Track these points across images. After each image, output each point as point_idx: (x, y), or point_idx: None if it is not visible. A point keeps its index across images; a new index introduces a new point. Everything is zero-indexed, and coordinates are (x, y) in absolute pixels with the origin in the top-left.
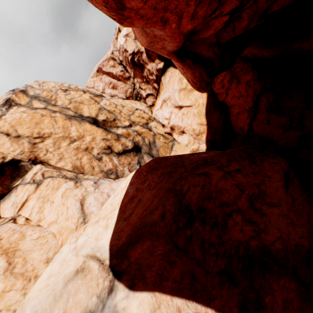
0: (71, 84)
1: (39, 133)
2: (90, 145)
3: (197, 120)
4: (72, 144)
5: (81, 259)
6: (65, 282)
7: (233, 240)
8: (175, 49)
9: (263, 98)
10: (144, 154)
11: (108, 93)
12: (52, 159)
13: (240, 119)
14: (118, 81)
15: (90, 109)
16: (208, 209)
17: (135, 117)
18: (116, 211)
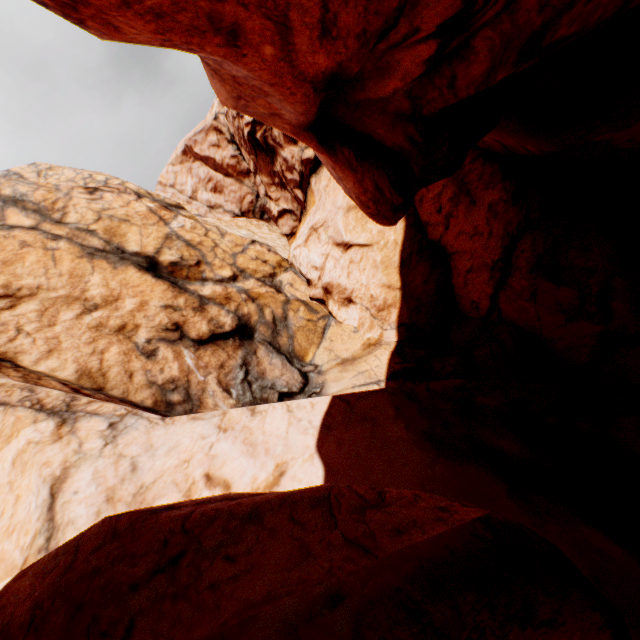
0: (113, 177)
1: (9, 286)
2: (131, 318)
3: (381, 277)
4: (88, 315)
5: None
6: None
7: None
8: (302, 119)
9: (525, 242)
10: (259, 344)
11: (203, 199)
12: (28, 352)
13: (473, 283)
14: (226, 178)
15: (145, 236)
16: None
17: (247, 259)
18: None
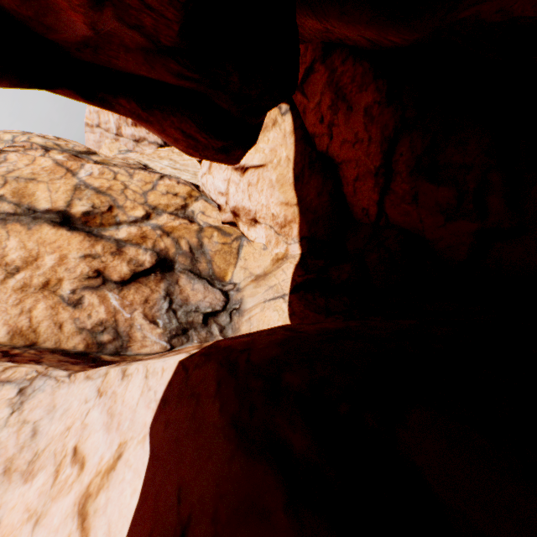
0: (20, 134)
1: None
2: (53, 274)
3: (278, 196)
4: (11, 278)
5: None
6: None
7: None
8: None
9: (403, 144)
10: (180, 273)
11: (128, 135)
12: None
13: (361, 191)
14: None
15: (53, 191)
16: None
17: (158, 195)
18: None
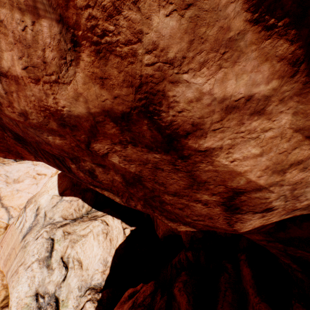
0: None
1: None
2: None
3: None
4: None
5: (52, 196)
6: (50, 200)
7: (82, 188)
8: None
9: None
10: None
11: None
12: None
13: None
14: None
15: None
16: (78, 183)
17: None
18: (57, 186)
